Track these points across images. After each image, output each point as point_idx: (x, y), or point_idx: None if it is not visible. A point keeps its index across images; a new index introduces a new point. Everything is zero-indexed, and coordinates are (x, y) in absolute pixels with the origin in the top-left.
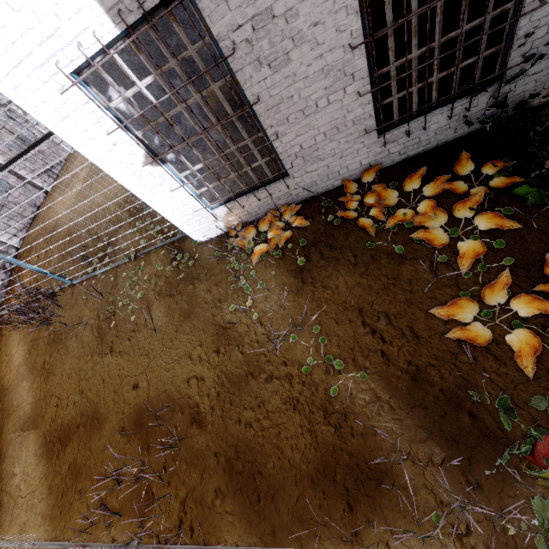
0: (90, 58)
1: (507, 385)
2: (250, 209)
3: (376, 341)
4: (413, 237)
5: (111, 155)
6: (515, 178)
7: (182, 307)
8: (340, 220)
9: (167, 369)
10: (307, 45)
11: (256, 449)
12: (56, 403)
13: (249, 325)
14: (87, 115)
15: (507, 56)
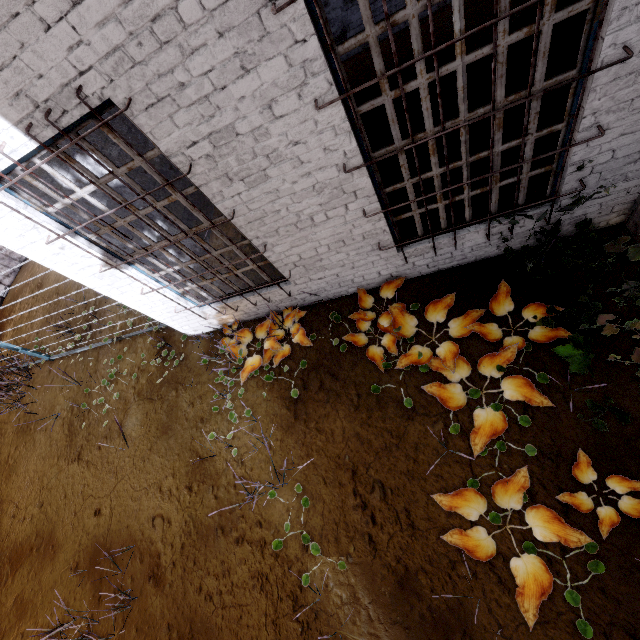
0: (9, 166)
1: (507, 622)
2: (246, 309)
3: (365, 520)
4: (425, 390)
5: (60, 258)
6: (559, 331)
7: (160, 418)
8: (346, 345)
9: (134, 497)
10: (288, 162)
11: (213, 631)
12: (13, 512)
13: (228, 461)
14: (19, 221)
15: (557, 183)
